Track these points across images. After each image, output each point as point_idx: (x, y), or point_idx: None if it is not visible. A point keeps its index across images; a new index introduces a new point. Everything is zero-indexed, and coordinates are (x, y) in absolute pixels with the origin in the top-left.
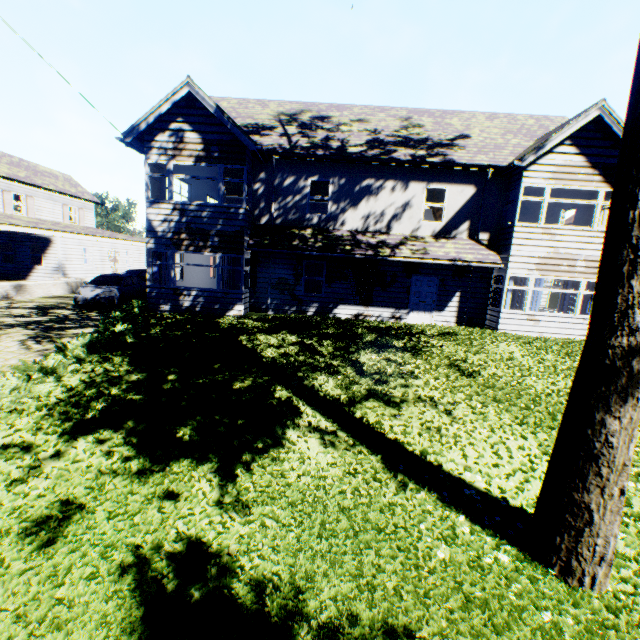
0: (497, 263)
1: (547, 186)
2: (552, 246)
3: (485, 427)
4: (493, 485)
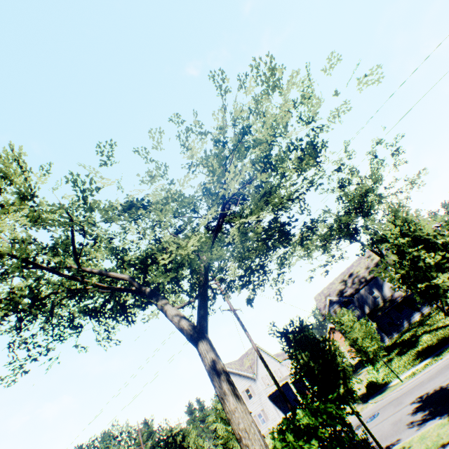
0: None
1: None
2: None
3: None
4: None
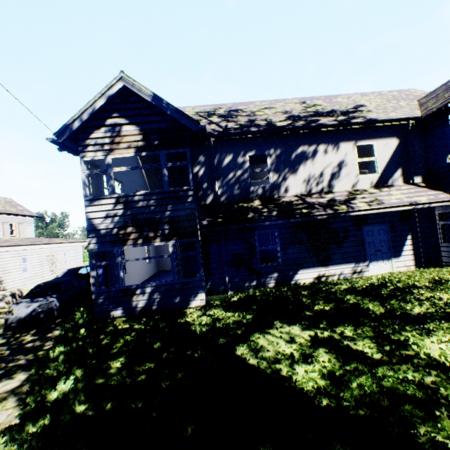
0: None
1: None
2: None
3: None
4: None
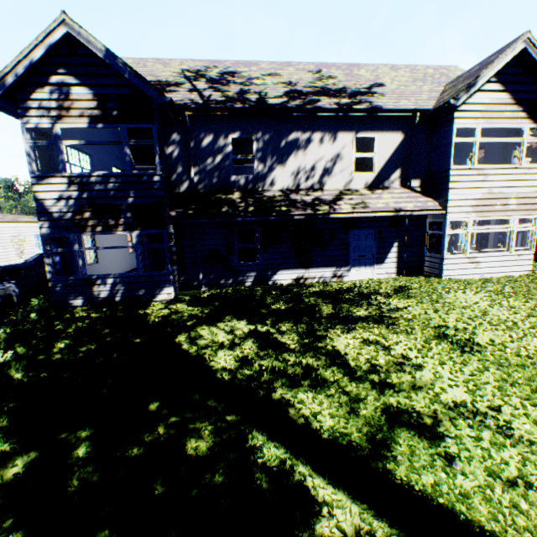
0: (437, 209)
1: (477, 126)
2: (486, 187)
3: None
4: None
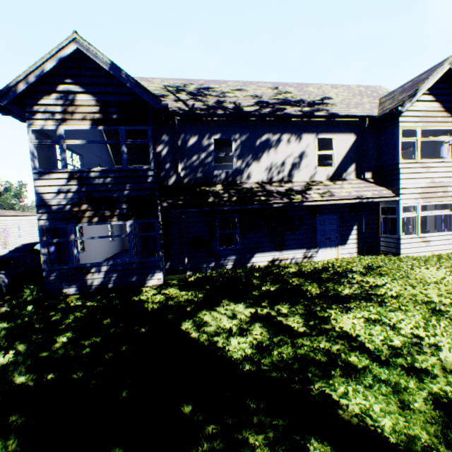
0: (392, 196)
1: (417, 128)
2: (428, 177)
3: None
4: None
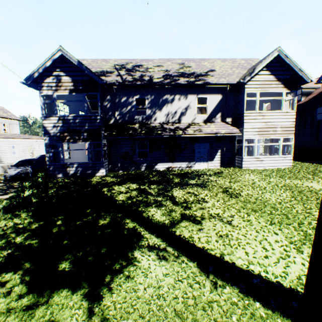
0: (238, 133)
1: (257, 91)
2: (264, 121)
3: (252, 229)
4: (268, 272)
